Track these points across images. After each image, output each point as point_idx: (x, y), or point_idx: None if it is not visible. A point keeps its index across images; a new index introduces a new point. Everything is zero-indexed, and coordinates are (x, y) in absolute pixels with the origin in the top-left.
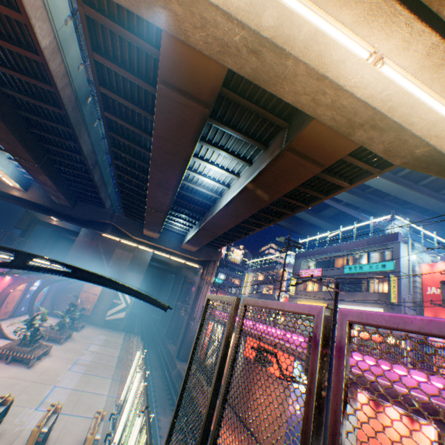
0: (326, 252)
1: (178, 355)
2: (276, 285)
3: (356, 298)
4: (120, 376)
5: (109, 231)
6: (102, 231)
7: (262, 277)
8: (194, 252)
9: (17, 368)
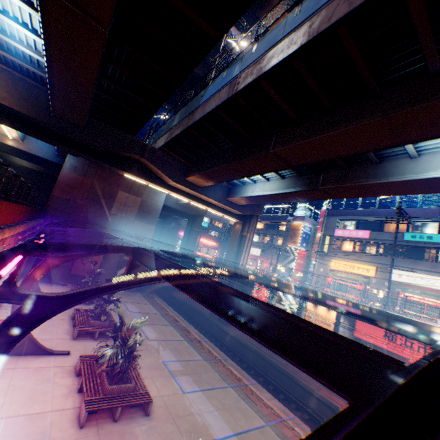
0: (376, 214)
1: (219, 318)
2: (288, 237)
3: (421, 267)
4: (229, 378)
5: (135, 172)
6: (125, 170)
7: (263, 226)
8: (239, 206)
9: (136, 425)
